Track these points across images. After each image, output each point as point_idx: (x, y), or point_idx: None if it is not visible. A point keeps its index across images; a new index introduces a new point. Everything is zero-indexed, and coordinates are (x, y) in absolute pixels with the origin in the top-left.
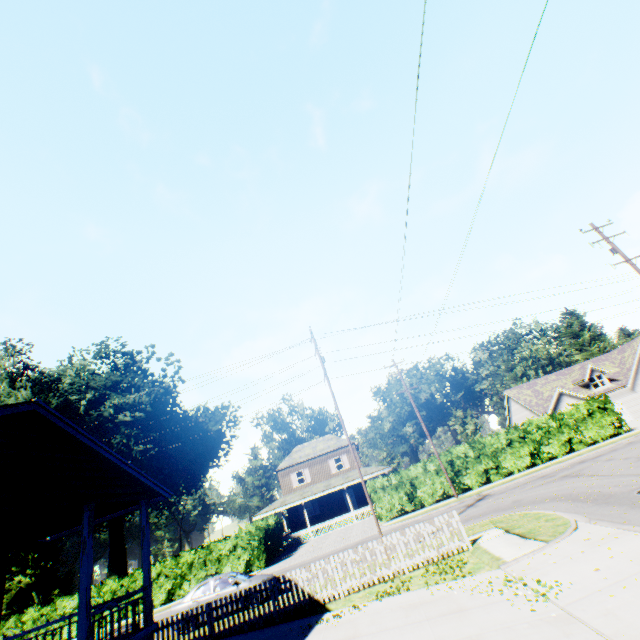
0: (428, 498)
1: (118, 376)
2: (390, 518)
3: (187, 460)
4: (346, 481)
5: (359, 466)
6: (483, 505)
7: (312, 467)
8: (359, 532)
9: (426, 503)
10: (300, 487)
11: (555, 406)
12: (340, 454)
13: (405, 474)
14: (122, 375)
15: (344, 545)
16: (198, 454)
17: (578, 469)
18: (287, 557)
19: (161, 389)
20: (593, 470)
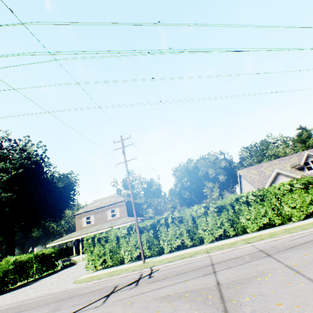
0: (127, 257)
1: (1, 152)
2: (95, 269)
3: (48, 203)
4: (108, 227)
5: (126, 216)
6: (96, 312)
7: (96, 214)
8: (72, 277)
9: (126, 260)
10: (87, 226)
11: (272, 183)
12: (115, 207)
13: (113, 233)
14: (9, 152)
15: (18, 301)
16: (57, 200)
17: (246, 277)
18: (26, 286)
19: (32, 161)
20: (256, 307)
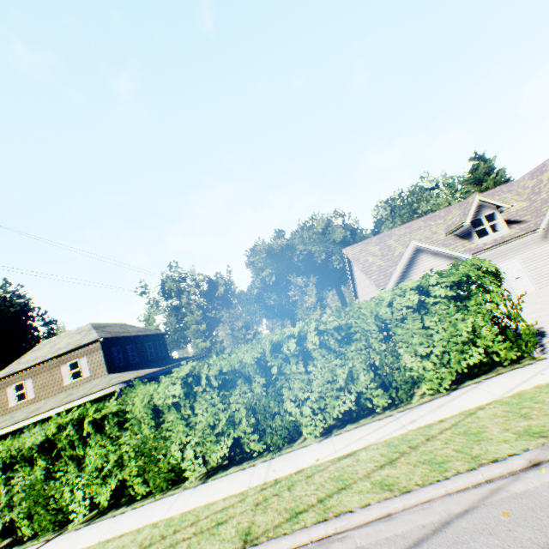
0: None
1: None
2: None
3: None
4: (50, 408)
5: (104, 374)
6: None
7: (38, 377)
8: None
9: None
10: (19, 406)
11: (405, 272)
12: (79, 357)
13: None
14: None
15: None
16: None
17: None
18: None
19: None
20: None
